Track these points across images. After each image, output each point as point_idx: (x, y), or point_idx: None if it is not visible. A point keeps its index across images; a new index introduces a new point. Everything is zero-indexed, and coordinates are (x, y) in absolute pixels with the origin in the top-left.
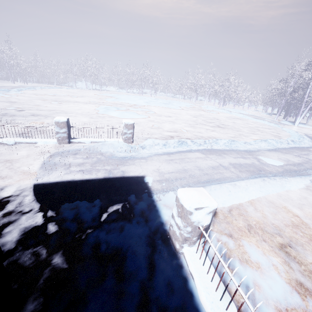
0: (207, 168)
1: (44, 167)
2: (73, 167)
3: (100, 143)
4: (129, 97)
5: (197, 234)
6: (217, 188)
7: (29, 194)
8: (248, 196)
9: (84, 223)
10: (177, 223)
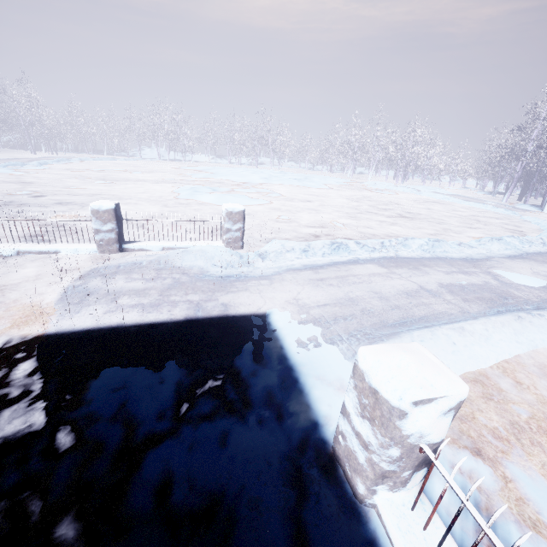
0: (396, 296)
1: (65, 299)
2: (123, 299)
3: (180, 249)
4: (234, 170)
5: (413, 463)
6: (426, 338)
7: (27, 357)
8: (496, 353)
9: (138, 426)
10: (360, 433)
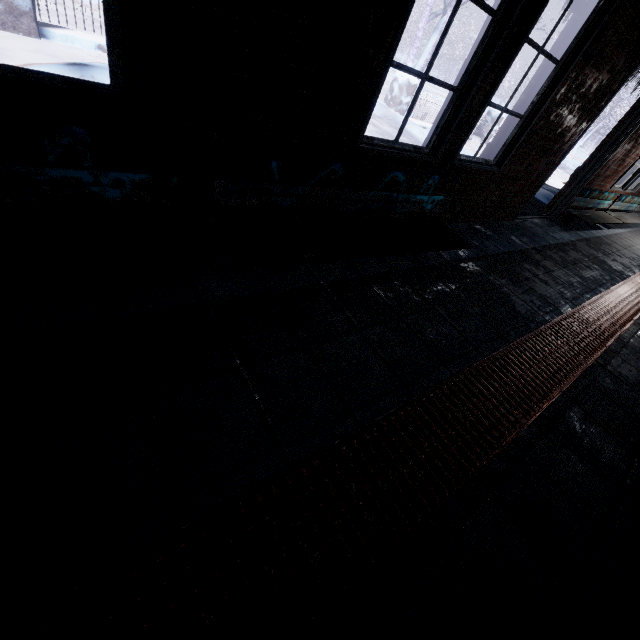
0: None
1: None
2: None
3: None
4: None
5: None
6: None
7: None
8: None
9: None
10: None
